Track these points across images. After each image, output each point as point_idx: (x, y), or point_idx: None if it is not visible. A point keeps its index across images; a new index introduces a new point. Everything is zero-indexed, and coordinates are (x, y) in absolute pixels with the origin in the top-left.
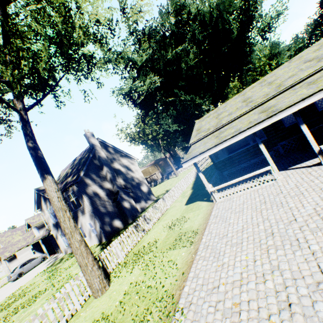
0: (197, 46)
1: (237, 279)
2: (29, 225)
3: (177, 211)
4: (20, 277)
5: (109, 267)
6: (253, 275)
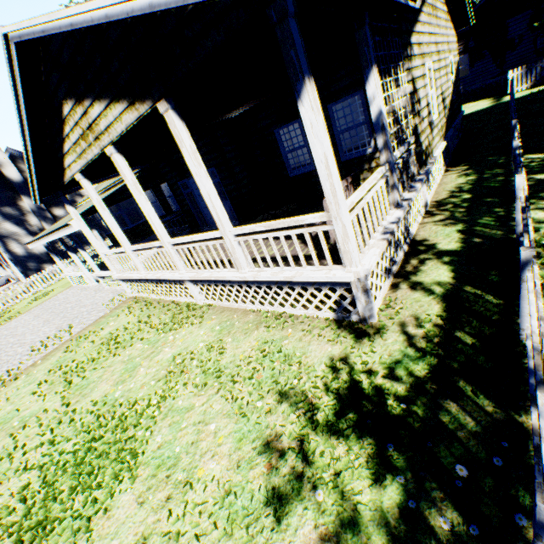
0: None
1: None
2: None
3: None
4: None
5: None
6: None
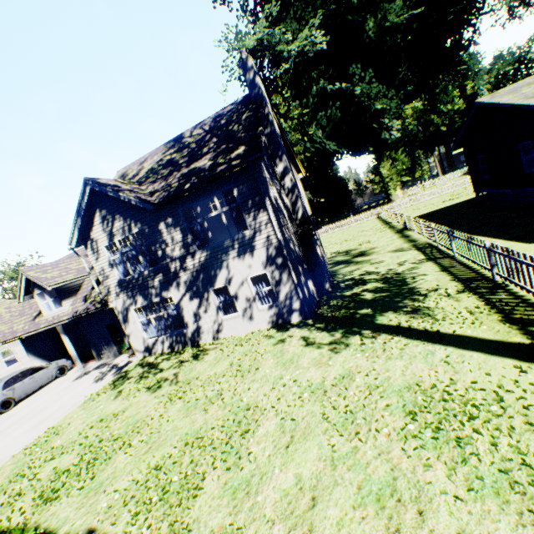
0: None
1: None
2: (26, 288)
3: (533, 251)
4: (7, 410)
5: None
6: None
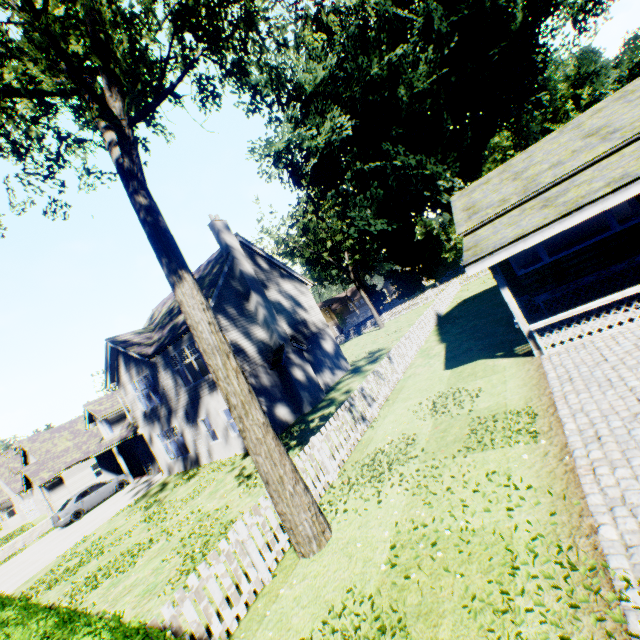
0: (432, 50)
1: None
2: (90, 417)
3: (431, 382)
4: (78, 519)
5: (312, 492)
6: None
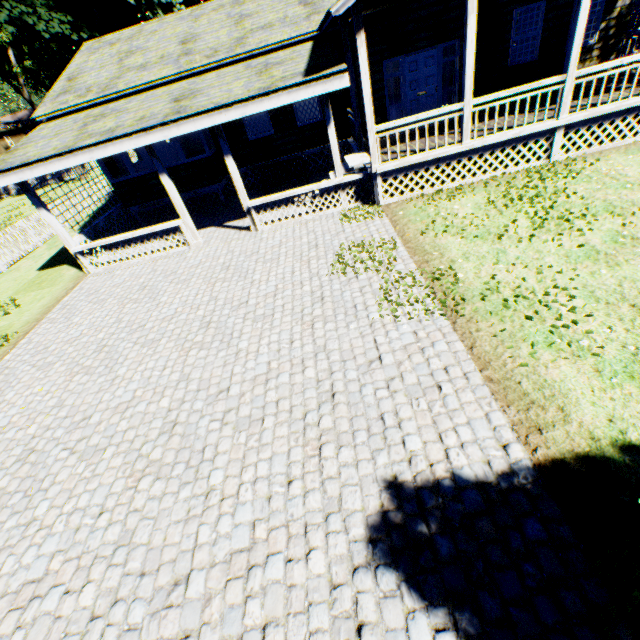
0: None
1: (1, 426)
2: None
3: (13, 285)
4: None
5: None
6: (26, 417)
